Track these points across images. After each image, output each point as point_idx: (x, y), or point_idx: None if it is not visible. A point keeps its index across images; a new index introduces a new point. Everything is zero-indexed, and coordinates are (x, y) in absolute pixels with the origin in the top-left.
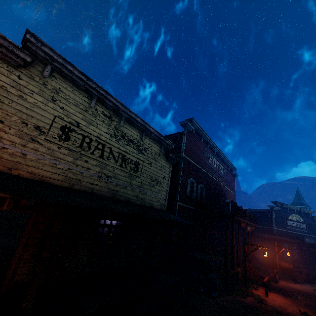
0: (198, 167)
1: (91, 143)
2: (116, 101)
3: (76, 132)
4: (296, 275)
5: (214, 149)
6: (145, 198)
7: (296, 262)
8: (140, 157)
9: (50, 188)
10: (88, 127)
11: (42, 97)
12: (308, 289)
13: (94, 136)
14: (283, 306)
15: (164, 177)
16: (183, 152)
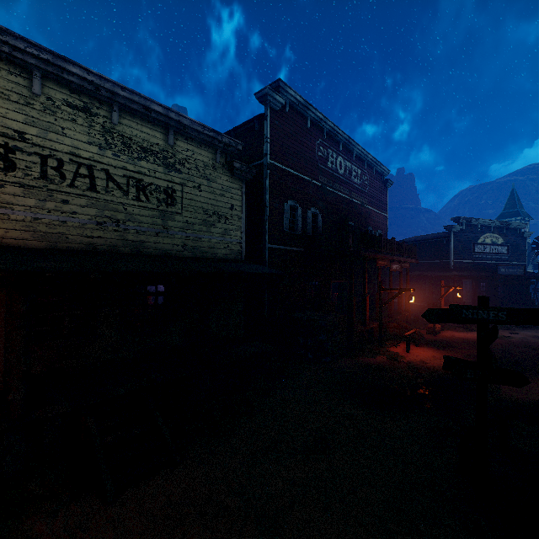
0: (304, 179)
1: (62, 168)
2: (85, 72)
3: (24, 151)
4: None
5: (338, 139)
6: (200, 246)
7: None
8: (175, 178)
9: None
10: (46, 138)
11: None
12: None
13: (65, 153)
14: (425, 361)
15: (231, 206)
16: (267, 156)
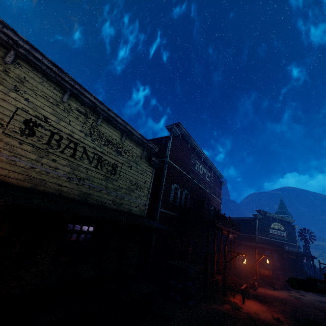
0: (183, 173)
1: (61, 141)
2: (93, 97)
3: (43, 127)
4: (274, 282)
5: (201, 156)
6: (122, 203)
7: (276, 270)
8: (119, 159)
9: (2, 187)
10: (58, 123)
11: (2, 85)
12: (284, 295)
13: (65, 133)
14: (257, 313)
15: (145, 181)
16: (168, 157)
